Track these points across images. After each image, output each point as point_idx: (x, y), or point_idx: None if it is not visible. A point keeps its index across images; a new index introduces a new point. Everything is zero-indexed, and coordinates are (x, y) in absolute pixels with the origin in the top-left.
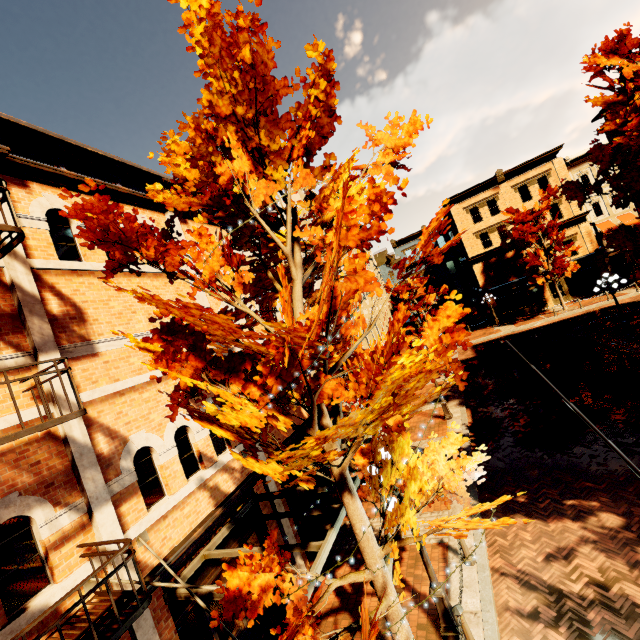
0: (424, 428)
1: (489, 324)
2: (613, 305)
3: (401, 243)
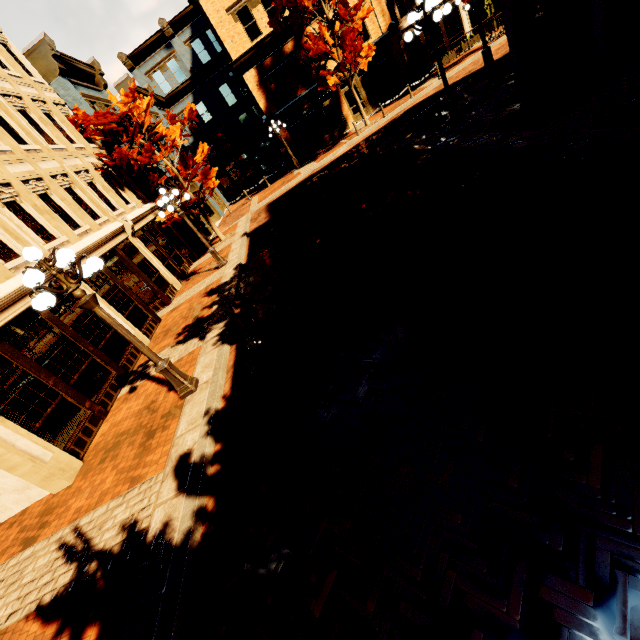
0: (139, 437)
1: (290, 169)
2: (418, 102)
3: (139, 59)
